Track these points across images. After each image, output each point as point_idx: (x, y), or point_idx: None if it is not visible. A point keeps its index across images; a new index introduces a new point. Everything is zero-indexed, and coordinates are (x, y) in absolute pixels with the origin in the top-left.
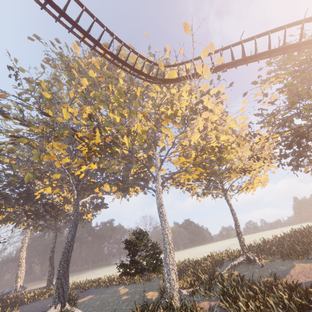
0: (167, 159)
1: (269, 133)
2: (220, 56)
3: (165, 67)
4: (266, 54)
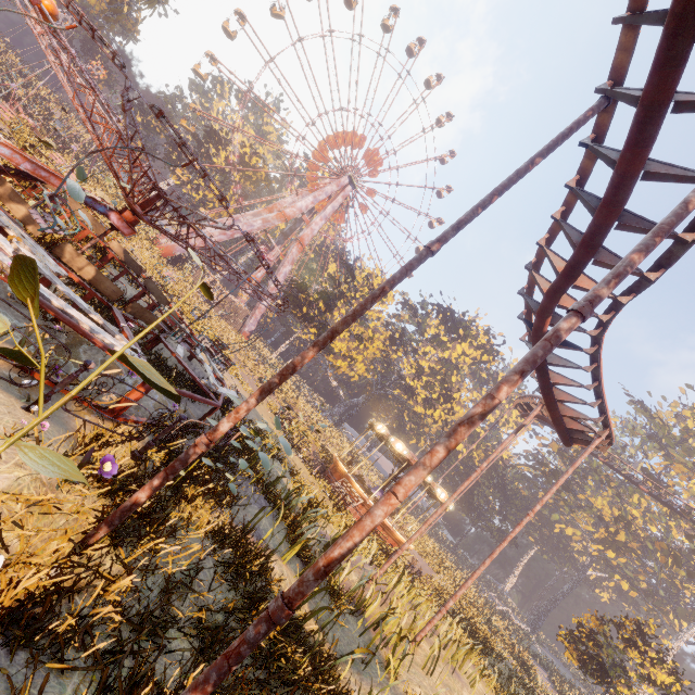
0: None
1: None
2: None
3: None
4: None
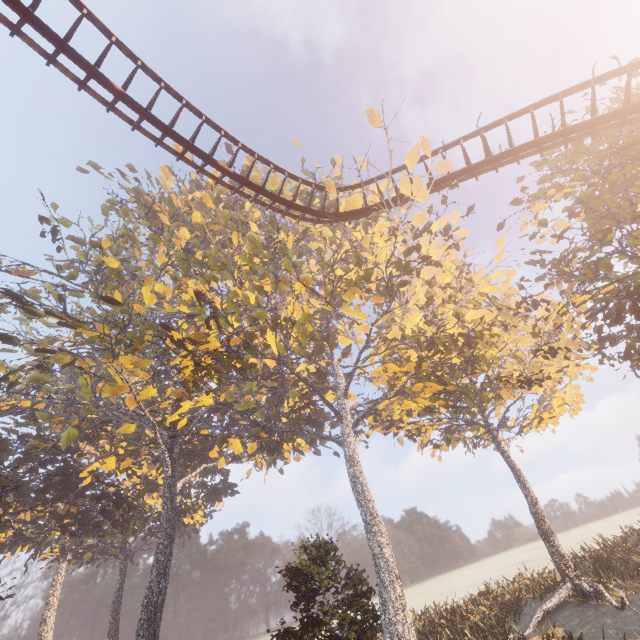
0: (358, 372)
1: (567, 297)
2: (443, 160)
3: (338, 191)
4: (533, 146)
